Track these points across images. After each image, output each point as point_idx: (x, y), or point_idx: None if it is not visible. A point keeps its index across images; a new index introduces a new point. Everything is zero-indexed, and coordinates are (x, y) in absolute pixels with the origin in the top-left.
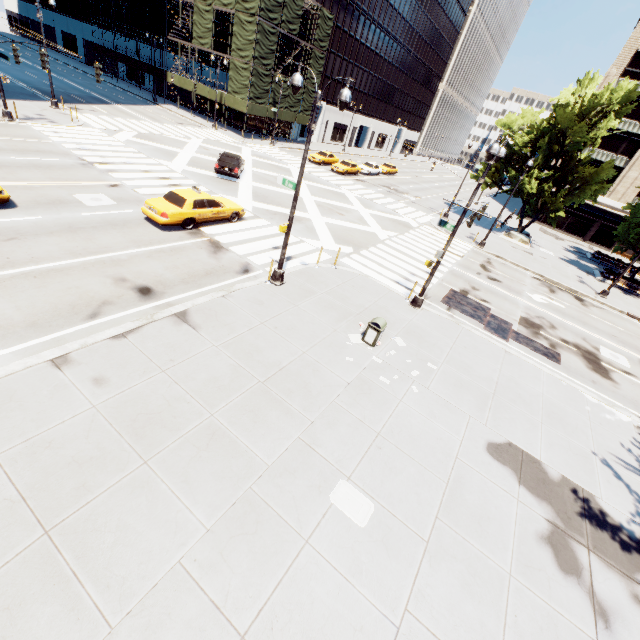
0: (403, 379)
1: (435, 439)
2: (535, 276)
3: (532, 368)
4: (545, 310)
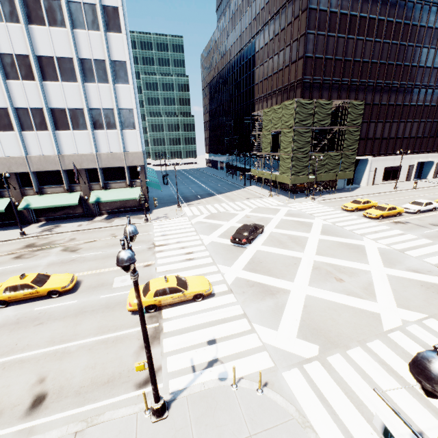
0: None
1: None
2: None
3: None
4: None
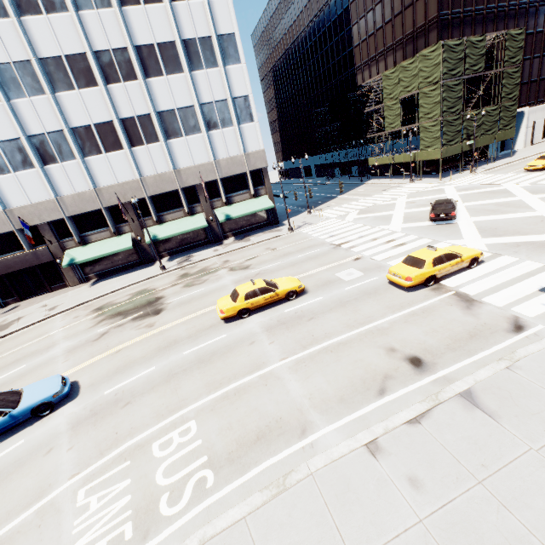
0: None
1: None
2: None
3: None
4: None
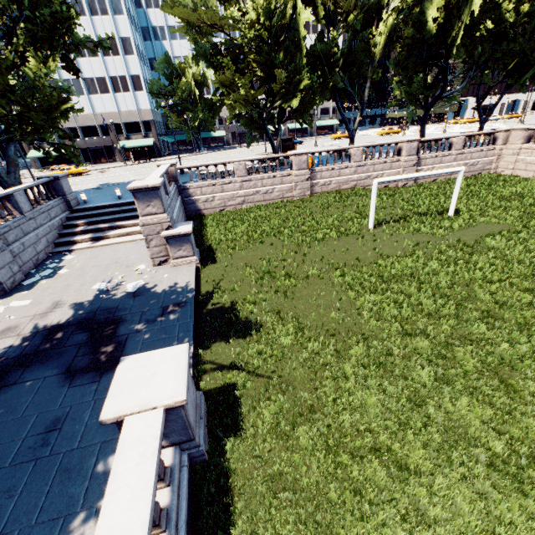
0: None
1: None
2: None
3: None
4: None
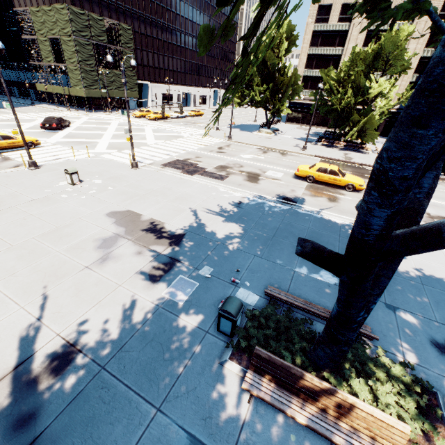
0: (80, 195)
1: (72, 213)
2: (260, 148)
3: (193, 183)
4: (245, 161)
